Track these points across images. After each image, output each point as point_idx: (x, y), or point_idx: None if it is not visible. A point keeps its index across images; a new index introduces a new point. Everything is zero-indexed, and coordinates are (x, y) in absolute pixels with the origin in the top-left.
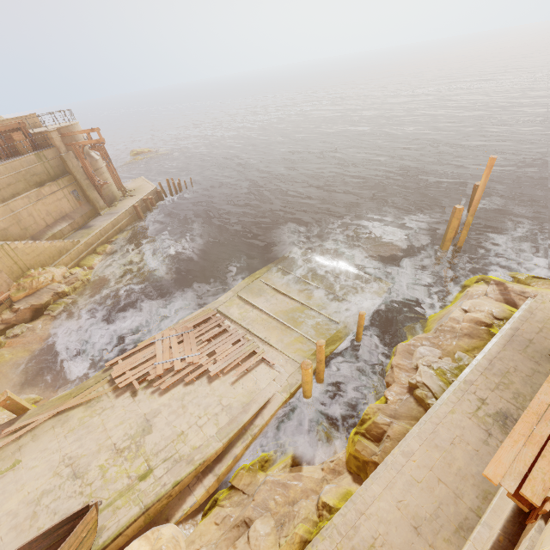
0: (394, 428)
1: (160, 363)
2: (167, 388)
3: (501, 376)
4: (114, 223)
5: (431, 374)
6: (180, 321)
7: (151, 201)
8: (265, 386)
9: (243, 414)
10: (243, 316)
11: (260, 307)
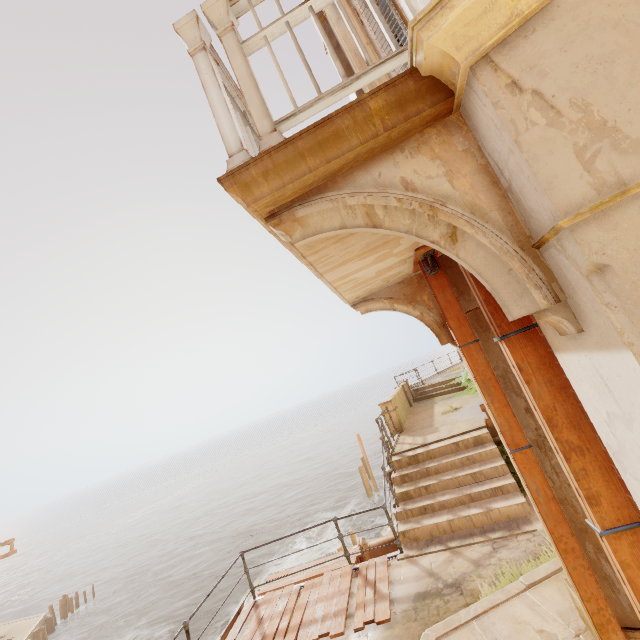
0: None
1: None
2: None
3: None
4: None
5: None
6: None
7: (42, 634)
8: None
9: None
10: None
11: None
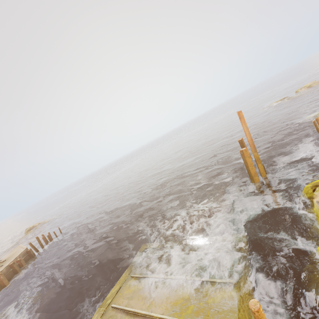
0: None
1: None
2: None
3: None
4: None
5: None
6: None
7: (20, 263)
8: None
9: None
10: None
11: None
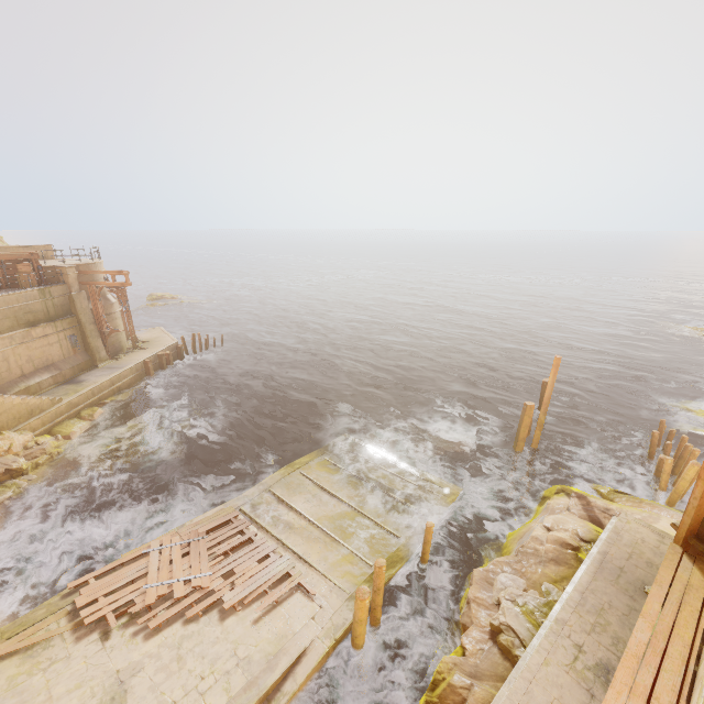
0: (475, 693)
1: (153, 585)
2: (157, 626)
3: (596, 614)
4: (114, 379)
5: (517, 612)
6: (187, 523)
7: (168, 357)
8: (300, 627)
9: (268, 673)
10: (275, 521)
11: (299, 509)
